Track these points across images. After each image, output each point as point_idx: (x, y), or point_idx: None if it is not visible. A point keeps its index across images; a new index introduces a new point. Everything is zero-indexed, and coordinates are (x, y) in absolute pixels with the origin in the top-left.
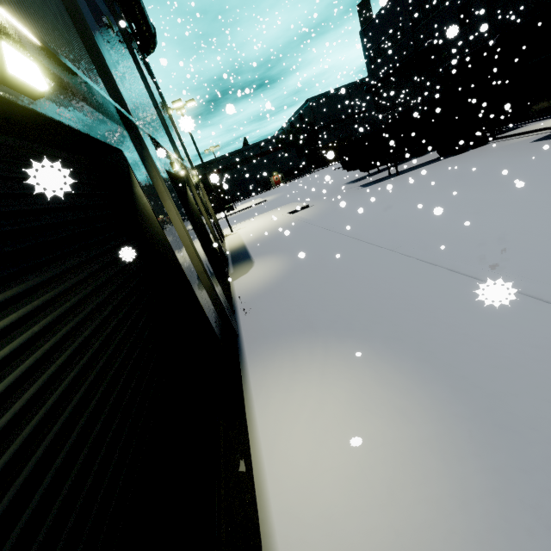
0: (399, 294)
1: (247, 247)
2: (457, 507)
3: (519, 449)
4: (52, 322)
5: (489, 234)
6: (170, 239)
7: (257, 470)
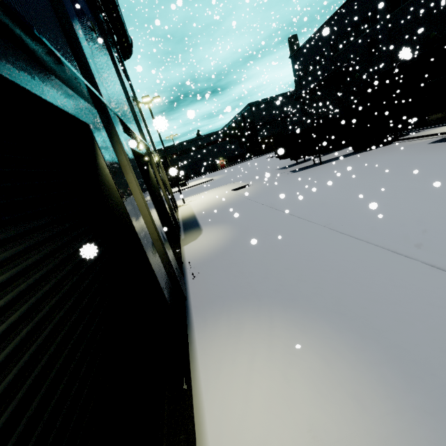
0: (335, 267)
1: (197, 217)
2: None
3: None
4: None
5: (408, 216)
6: (129, 209)
7: None
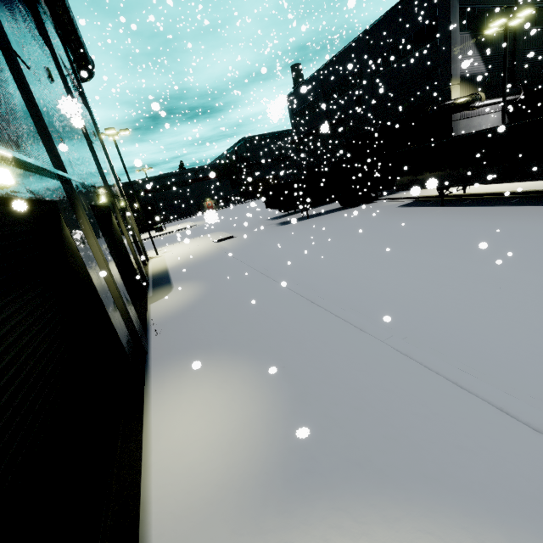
0: (276, 319)
1: (169, 272)
2: (265, 447)
3: (307, 412)
4: (3, 334)
5: (348, 277)
6: (91, 271)
7: (146, 449)
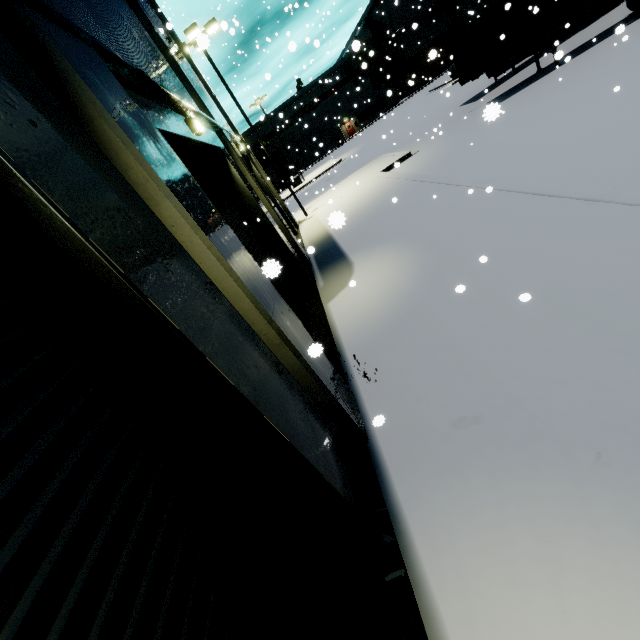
0: None
1: (334, 238)
2: None
3: None
4: None
5: None
6: (181, 312)
7: None
